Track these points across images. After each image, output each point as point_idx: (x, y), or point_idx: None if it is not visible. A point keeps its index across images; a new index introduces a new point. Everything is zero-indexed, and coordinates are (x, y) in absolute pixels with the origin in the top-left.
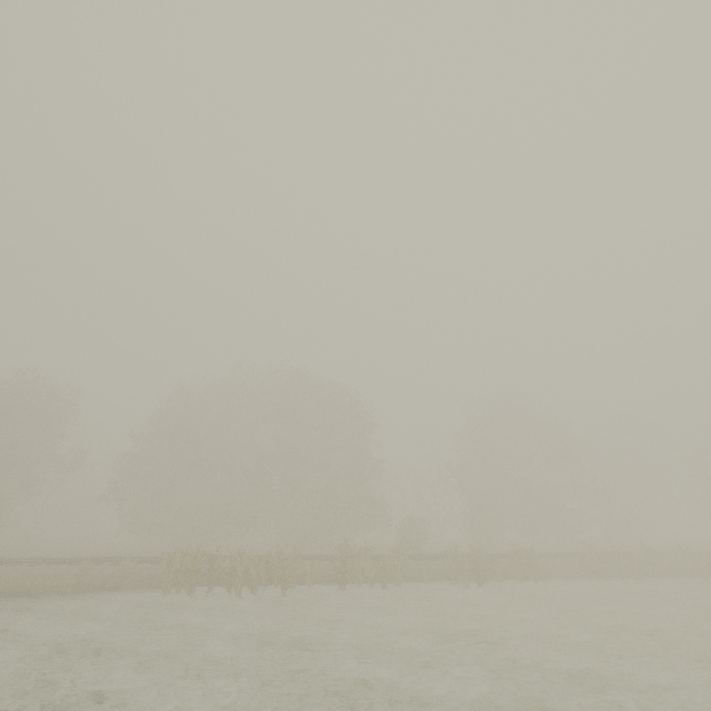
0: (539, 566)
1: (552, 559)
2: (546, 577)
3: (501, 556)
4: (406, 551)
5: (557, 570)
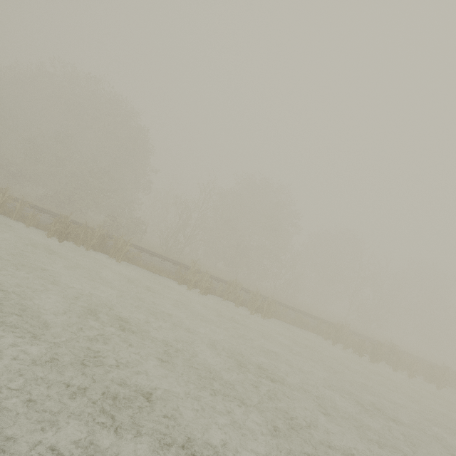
0: (150, 261)
1: (173, 265)
2: (140, 266)
3: (137, 248)
4: (118, 234)
5: (151, 265)
